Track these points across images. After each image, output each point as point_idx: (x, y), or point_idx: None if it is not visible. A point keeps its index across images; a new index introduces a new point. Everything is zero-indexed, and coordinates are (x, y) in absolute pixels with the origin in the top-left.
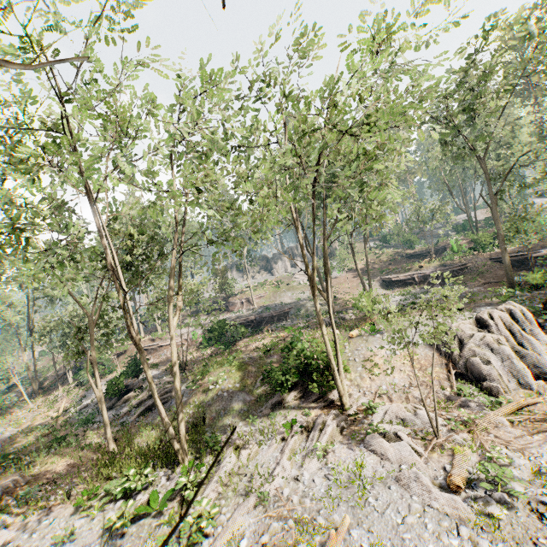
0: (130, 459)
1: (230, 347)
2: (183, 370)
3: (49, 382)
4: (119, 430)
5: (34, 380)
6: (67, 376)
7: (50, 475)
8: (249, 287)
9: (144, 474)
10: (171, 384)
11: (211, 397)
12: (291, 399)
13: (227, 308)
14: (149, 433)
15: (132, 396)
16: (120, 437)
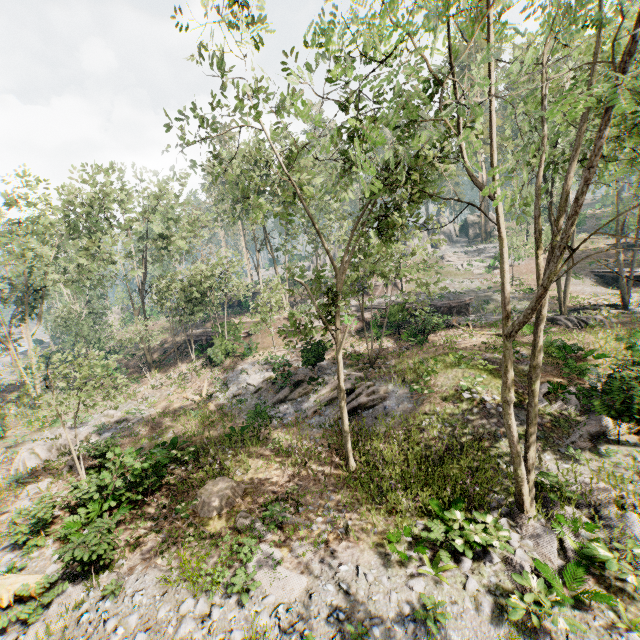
0: (410, 487)
1: (426, 341)
2: (371, 364)
3: (157, 356)
4: (324, 434)
5: (148, 352)
6: (190, 352)
7: (274, 487)
8: (400, 266)
9: (479, 522)
10: (363, 380)
11: (466, 409)
12: (620, 431)
13: (365, 291)
14: (383, 447)
15: (308, 389)
16: (335, 444)
